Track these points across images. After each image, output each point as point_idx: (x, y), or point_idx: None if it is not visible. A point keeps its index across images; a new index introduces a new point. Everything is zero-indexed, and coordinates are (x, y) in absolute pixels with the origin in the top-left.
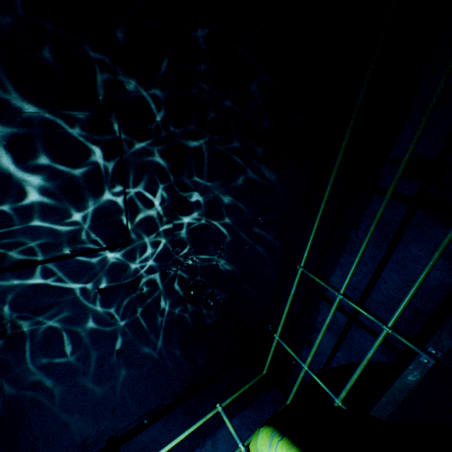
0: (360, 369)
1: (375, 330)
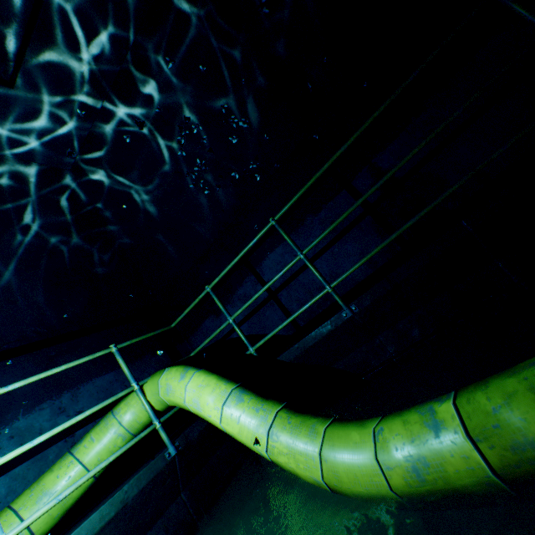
0: (288, 321)
1: (287, 308)
